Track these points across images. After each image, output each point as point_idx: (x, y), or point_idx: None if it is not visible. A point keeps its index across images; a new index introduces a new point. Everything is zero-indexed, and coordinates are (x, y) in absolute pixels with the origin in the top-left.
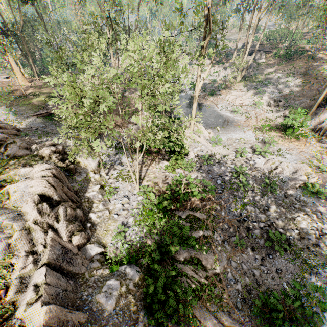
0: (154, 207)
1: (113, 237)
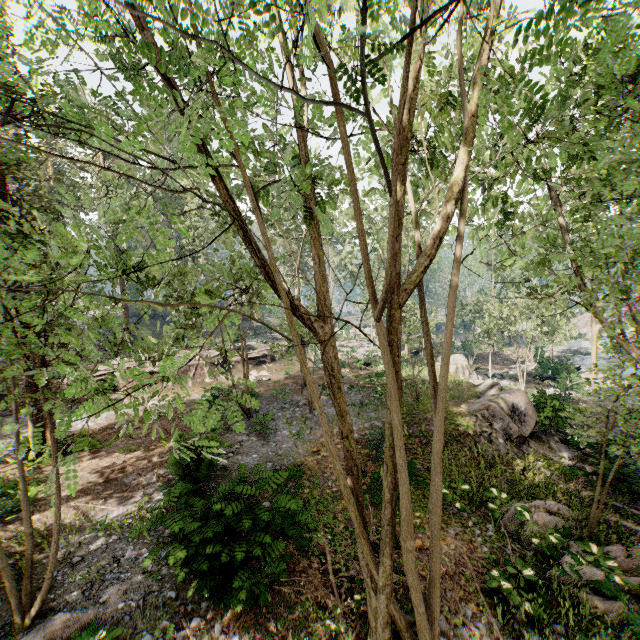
0: None
1: None
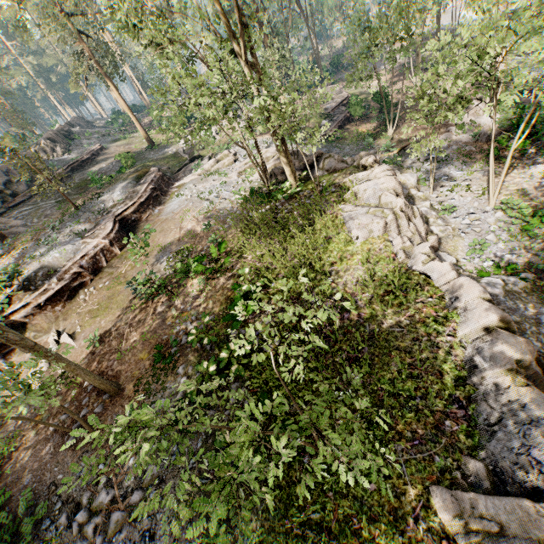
0: (532, 220)
1: (467, 252)
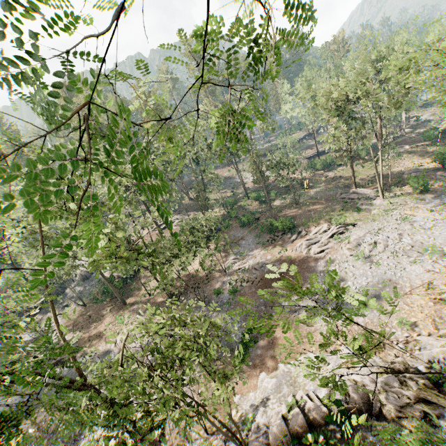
0: None
1: None
